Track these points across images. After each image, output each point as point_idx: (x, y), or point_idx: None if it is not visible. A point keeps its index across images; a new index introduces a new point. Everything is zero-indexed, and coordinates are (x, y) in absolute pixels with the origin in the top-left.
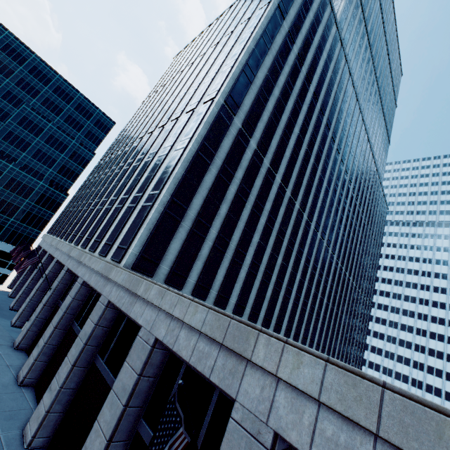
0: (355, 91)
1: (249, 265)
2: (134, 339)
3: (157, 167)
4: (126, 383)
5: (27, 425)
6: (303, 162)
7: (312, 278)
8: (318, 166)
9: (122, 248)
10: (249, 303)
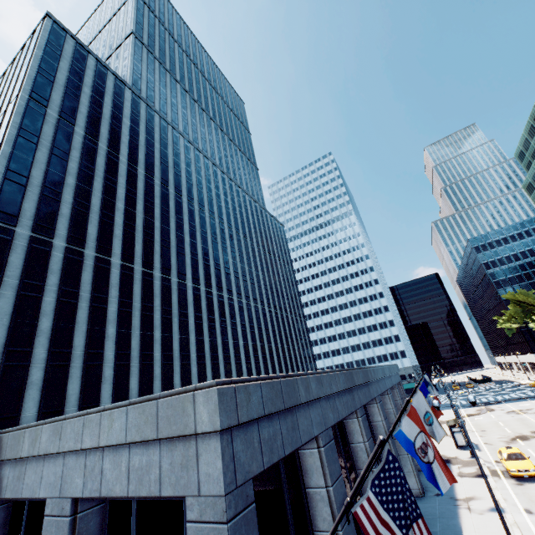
0: (187, 140)
1: (114, 359)
2: None
3: None
4: None
5: None
6: (145, 231)
7: (212, 330)
8: (170, 226)
9: None
10: (132, 394)
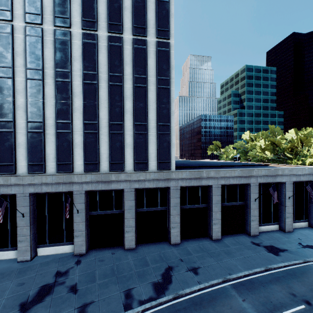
0: None
1: None
2: (198, 191)
3: (145, 99)
4: (218, 199)
5: (172, 242)
6: None
7: None
8: None
9: (166, 162)
10: None
